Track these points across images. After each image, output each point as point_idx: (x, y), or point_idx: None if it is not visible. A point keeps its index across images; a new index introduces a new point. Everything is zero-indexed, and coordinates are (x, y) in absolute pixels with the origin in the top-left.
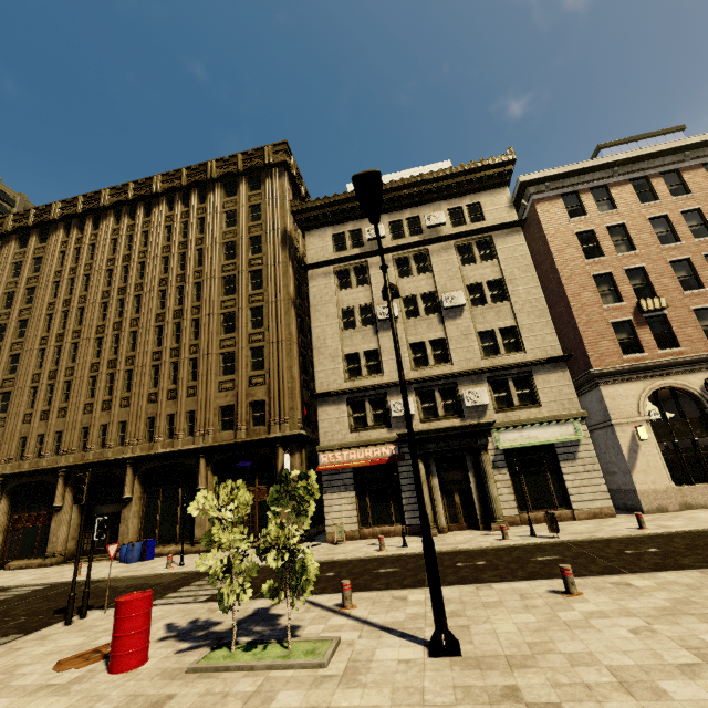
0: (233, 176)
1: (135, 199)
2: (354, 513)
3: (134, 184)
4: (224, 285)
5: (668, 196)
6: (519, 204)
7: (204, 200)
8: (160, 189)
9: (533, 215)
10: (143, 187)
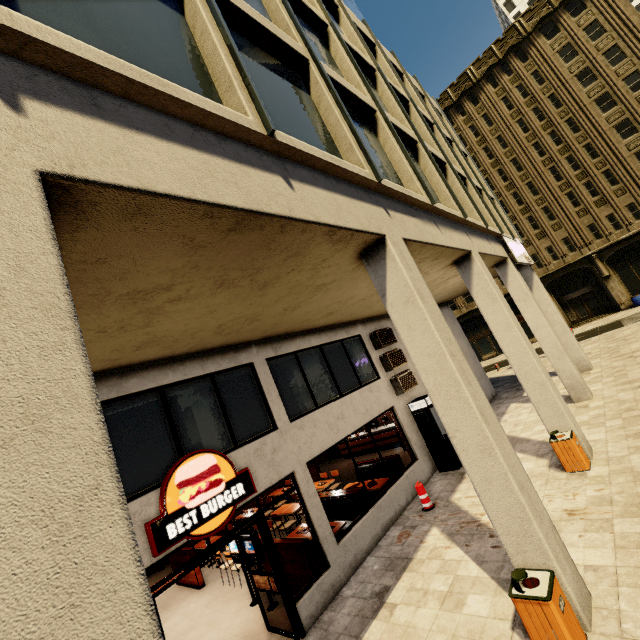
0: (545, 18)
1: (457, 99)
2: None
3: (449, 88)
4: (596, 107)
5: None
6: None
7: (523, 58)
8: (478, 76)
9: None
10: (460, 85)
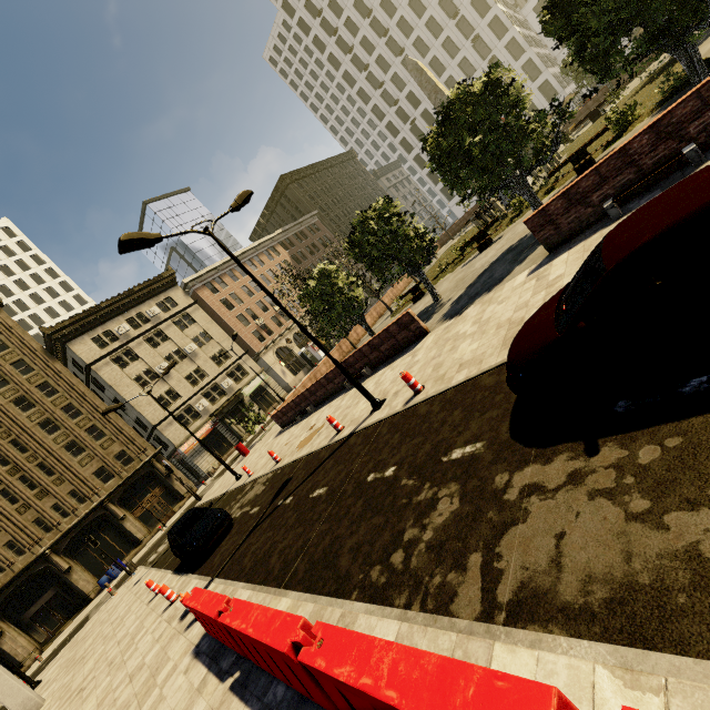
0: None
1: None
2: (213, 458)
3: None
4: (16, 407)
5: (242, 277)
6: (185, 291)
7: None
8: None
9: (197, 296)
10: None
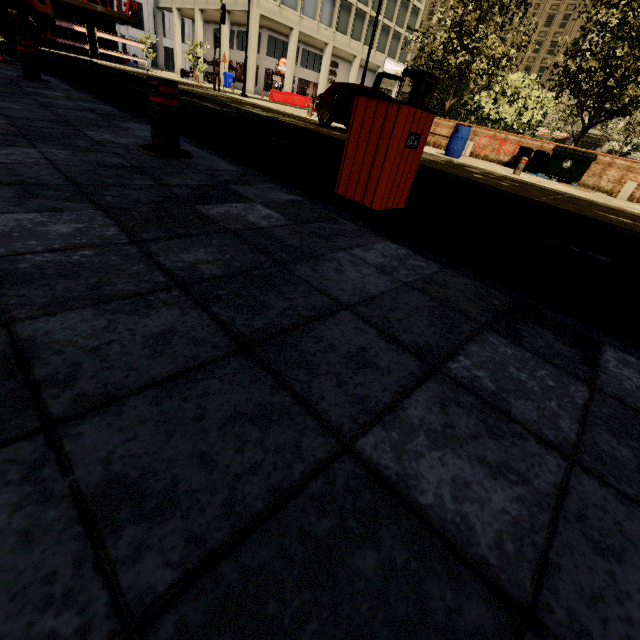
0: None
1: None
2: None
3: None
4: (546, 19)
5: None
6: None
7: None
8: None
9: None
10: None
